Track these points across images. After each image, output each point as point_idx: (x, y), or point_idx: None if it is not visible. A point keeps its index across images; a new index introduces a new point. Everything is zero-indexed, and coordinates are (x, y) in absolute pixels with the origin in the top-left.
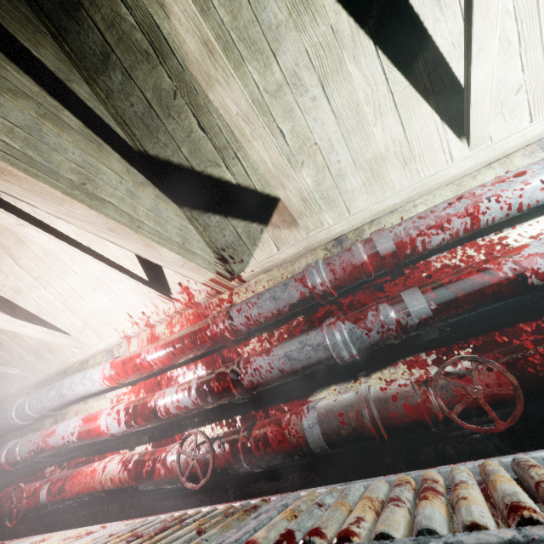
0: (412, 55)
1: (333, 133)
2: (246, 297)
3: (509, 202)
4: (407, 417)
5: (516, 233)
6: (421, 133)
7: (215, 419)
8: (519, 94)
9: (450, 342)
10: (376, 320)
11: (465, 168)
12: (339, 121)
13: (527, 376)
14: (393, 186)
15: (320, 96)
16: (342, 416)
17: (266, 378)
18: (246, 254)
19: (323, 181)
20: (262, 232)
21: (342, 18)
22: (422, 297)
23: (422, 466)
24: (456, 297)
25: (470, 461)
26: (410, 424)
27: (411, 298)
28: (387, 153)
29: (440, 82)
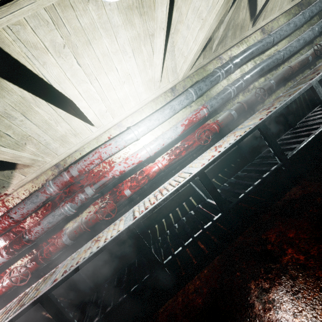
0: (64, 104)
1: (38, 131)
2: (14, 201)
3: (109, 153)
4: (94, 223)
5: (115, 157)
6: (78, 126)
7: (21, 257)
8: (107, 112)
9: (103, 194)
10: (78, 200)
11: (97, 135)
12: (39, 127)
13: (117, 202)
14: (73, 143)
15: (24, 119)
16: (75, 231)
17: (42, 233)
18: (6, 183)
19: (40, 147)
20: (12, 173)
21: (25, 93)
22: (91, 189)
23: (102, 230)
24: (100, 186)
25: (113, 223)
26: (95, 224)
27: (88, 190)
28: (66, 134)
29: (79, 111)
